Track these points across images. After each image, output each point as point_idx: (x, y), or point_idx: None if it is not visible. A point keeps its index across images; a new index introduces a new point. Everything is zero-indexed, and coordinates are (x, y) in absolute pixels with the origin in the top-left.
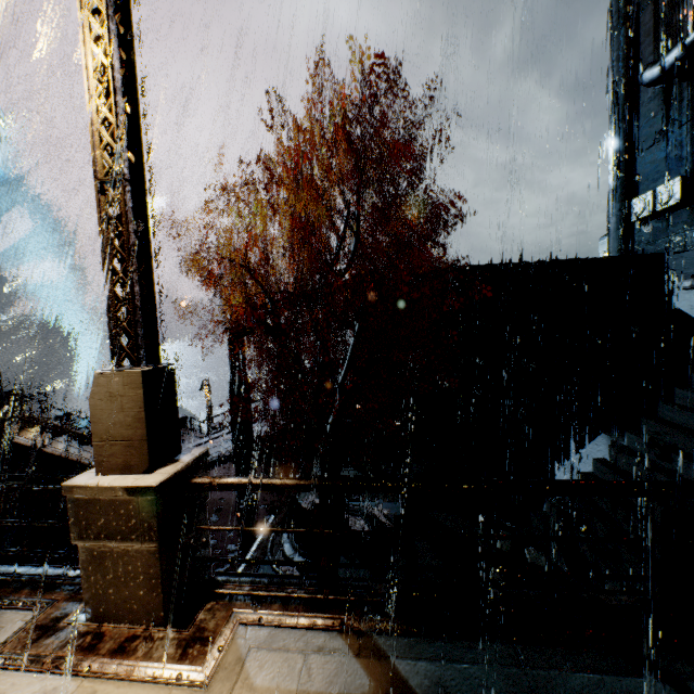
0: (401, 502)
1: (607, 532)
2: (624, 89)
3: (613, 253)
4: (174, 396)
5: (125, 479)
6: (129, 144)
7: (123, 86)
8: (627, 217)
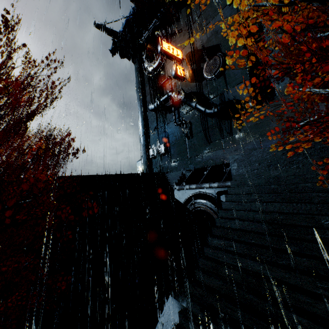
0: None
1: None
2: (143, 109)
3: (145, 169)
4: None
5: None
6: None
7: None
8: (148, 156)
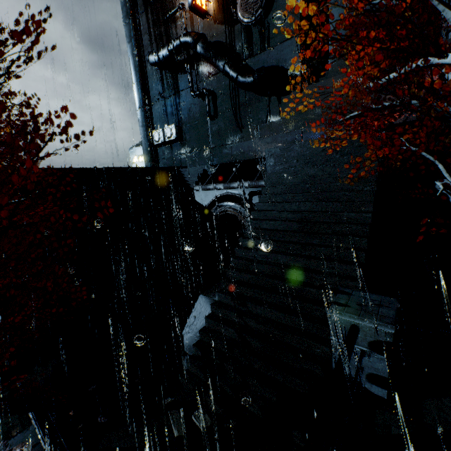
0: (36, 422)
1: (236, 371)
2: (138, 60)
3: (147, 162)
4: None
5: None
6: None
7: None
8: (151, 141)
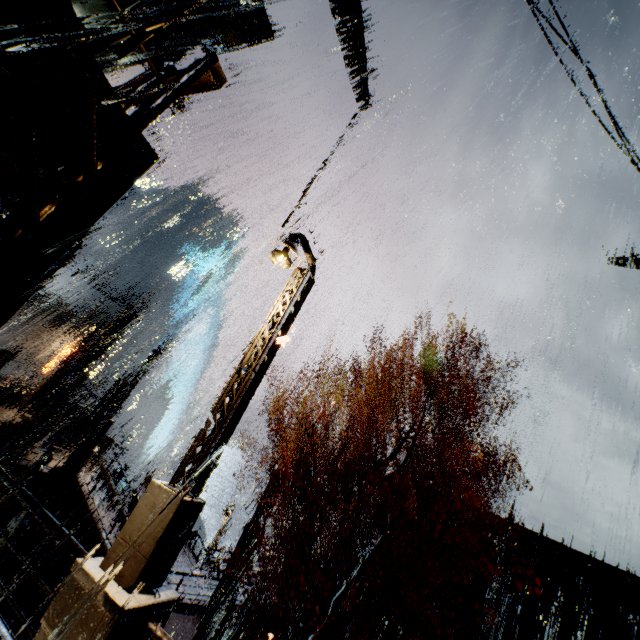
0: None
1: None
2: None
3: None
4: (189, 529)
5: (111, 585)
6: (268, 353)
7: (283, 325)
8: None
